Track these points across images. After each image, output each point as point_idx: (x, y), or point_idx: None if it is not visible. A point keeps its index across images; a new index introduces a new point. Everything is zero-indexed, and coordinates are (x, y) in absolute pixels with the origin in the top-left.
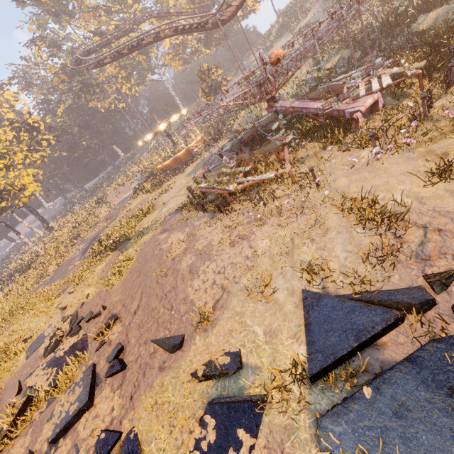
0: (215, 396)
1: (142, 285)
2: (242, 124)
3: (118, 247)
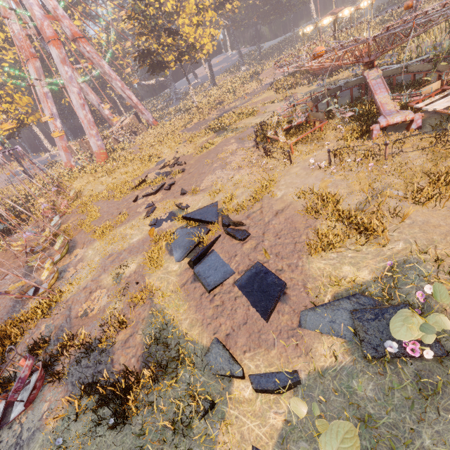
0: (174, 212)
1: (201, 163)
2: (414, 48)
3: (219, 132)
